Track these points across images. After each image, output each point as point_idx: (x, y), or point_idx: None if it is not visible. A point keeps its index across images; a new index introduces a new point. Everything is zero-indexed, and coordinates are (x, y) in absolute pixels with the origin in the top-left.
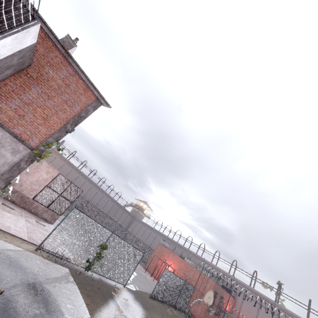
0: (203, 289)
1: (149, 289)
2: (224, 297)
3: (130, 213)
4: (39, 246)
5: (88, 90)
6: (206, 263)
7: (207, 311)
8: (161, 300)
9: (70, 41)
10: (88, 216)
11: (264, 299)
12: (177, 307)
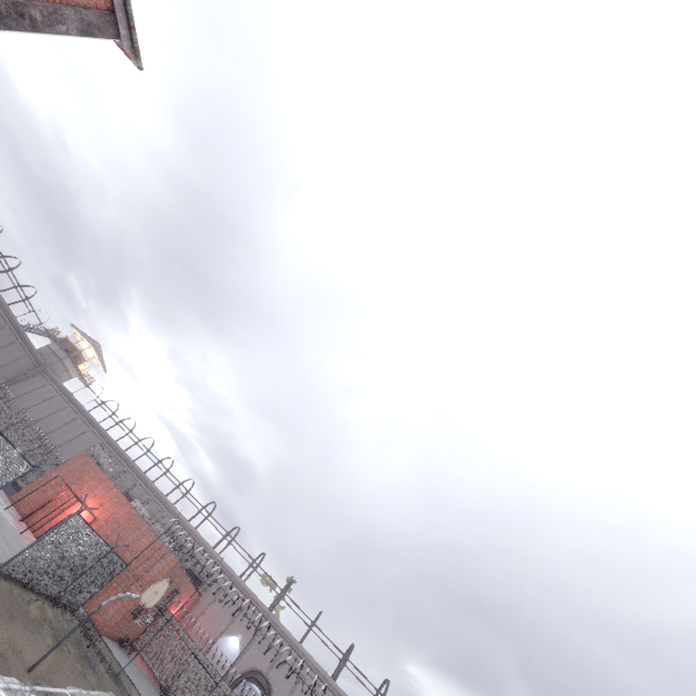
0: (146, 571)
1: (1, 553)
2: (180, 592)
3: (37, 354)
4: None
5: None
6: (179, 520)
7: (131, 614)
8: (25, 583)
9: None
10: None
11: (253, 603)
12: (60, 601)
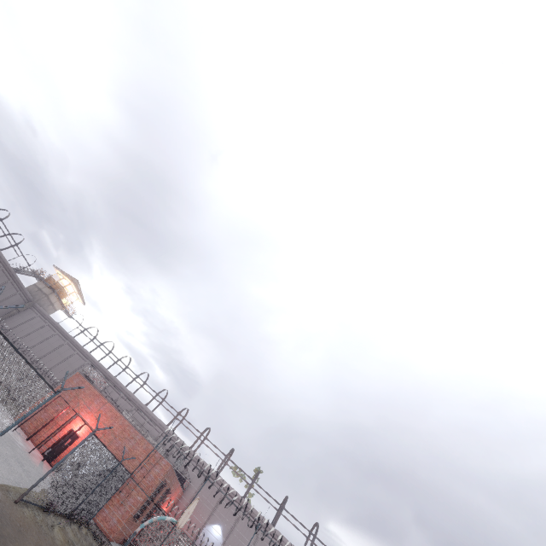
0: (144, 476)
1: (18, 477)
2: (171, 491)
3: (26, 292)
4: None
5: None
6: (159, 425)
7: (133, 518)
8: (45, 507)
9: None
10: None
11: (229, 494)
12: (75, 517)
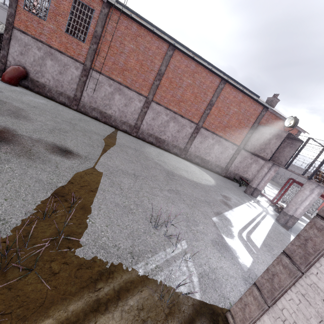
0: None
1: None
2: None
3: None
4: (277, 198)
5: (294, 129)
6: None
7: None
8: None
9: (276, 100)
10: (294, 186)
11: None
12: None
